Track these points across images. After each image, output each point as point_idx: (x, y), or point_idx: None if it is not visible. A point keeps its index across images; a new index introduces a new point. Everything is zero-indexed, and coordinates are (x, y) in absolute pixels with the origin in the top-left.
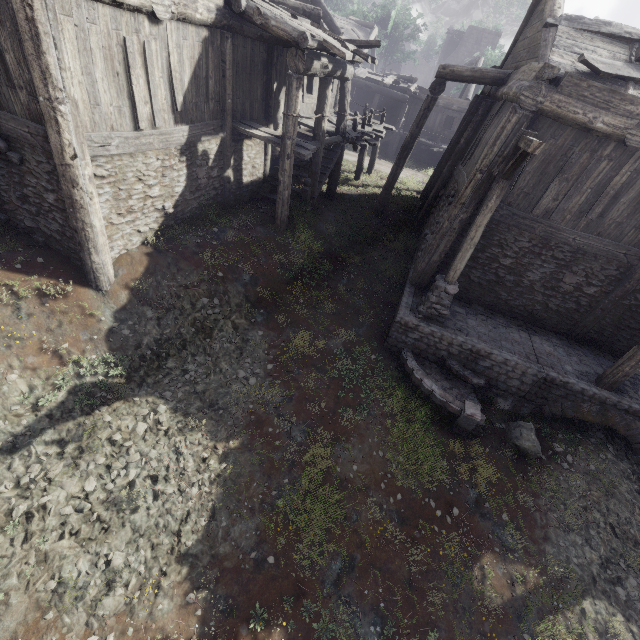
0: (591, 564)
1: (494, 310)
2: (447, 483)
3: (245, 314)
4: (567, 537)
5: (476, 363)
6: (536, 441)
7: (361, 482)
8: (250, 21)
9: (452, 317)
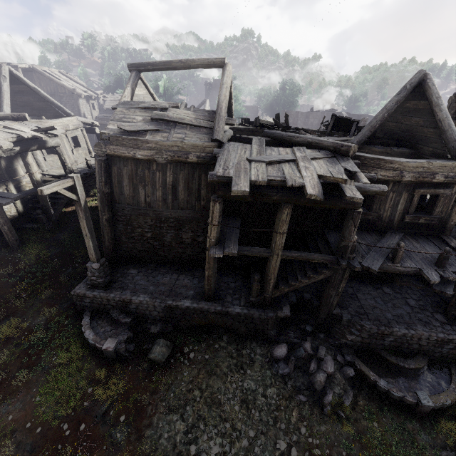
0: (178, 433)
1: (164, 263)
2: (86, 405)
3: None
4: (167, 418)
5: (129, 307)
6: (162, 351)
7: (11, 428)
8: None
9: (123, 278)
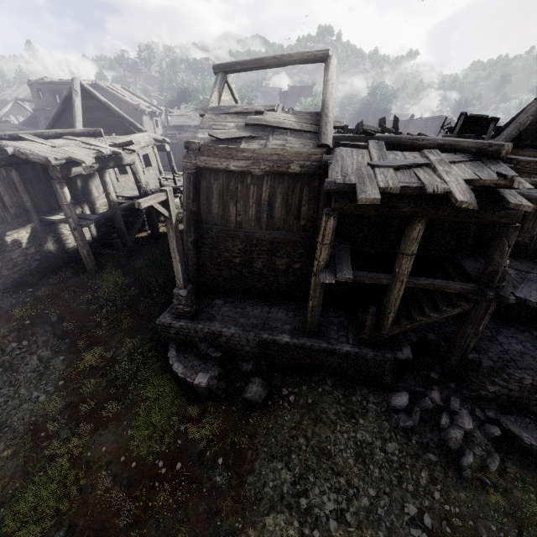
0: (284, 483)
1: (251, 294)
2: (179, 443)
3: (51, 346)
4: (270, 465)
5: (218, 341)
6: (258, 391)
7: (105, 460)
8: (21, 158)
9: (209, 309)
